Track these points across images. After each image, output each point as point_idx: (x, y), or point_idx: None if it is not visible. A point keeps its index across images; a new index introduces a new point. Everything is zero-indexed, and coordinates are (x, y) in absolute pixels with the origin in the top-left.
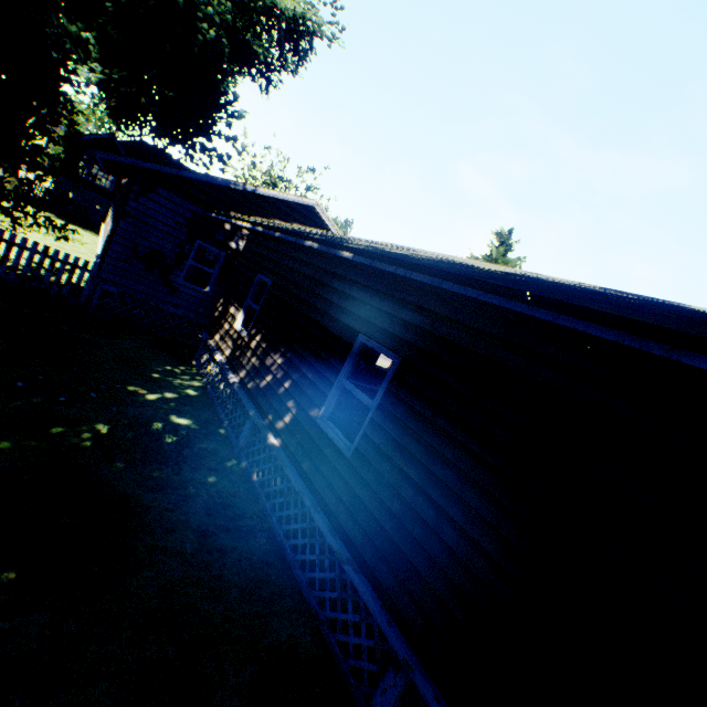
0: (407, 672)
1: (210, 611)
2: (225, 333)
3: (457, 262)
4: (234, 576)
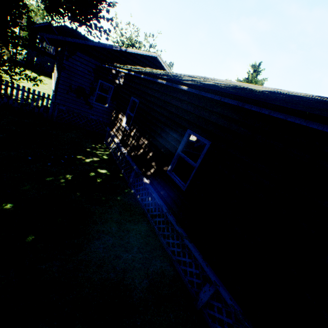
0: (215, 286)
1: (126, 257)
2: (118, 128)
3: (240, 86)
4: (134, 241)
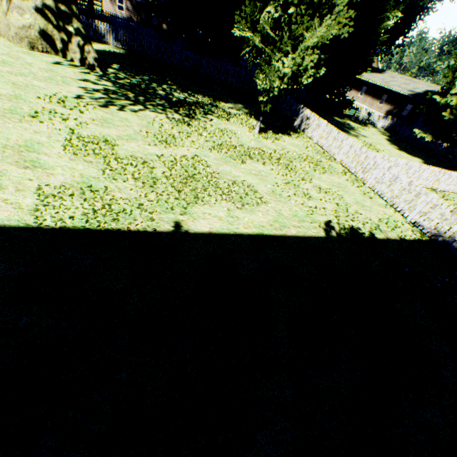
0: None
1: None
2: None
3: None
4: None
